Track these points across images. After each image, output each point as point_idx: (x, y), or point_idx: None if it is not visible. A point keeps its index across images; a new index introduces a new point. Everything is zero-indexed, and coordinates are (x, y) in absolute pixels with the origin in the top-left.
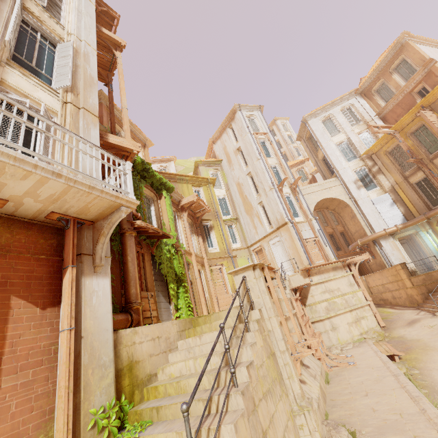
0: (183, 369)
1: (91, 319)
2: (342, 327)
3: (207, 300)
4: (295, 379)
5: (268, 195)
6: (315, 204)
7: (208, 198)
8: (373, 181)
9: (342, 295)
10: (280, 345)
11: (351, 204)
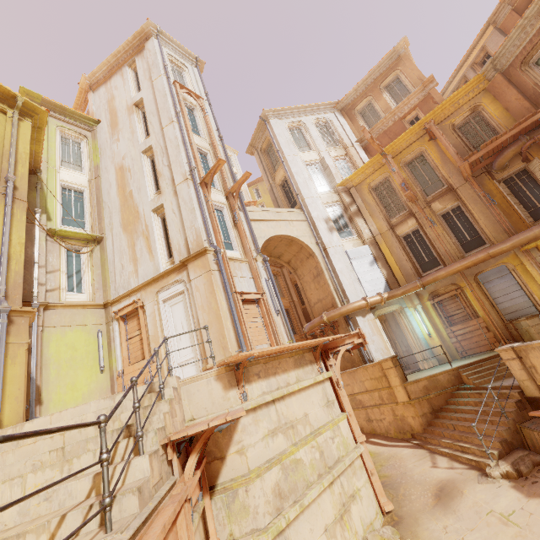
0: None
1: None
2: None
3: None
4: None
5: (178, 191)
6: (265, 239)
7: None
8: (348, 226)
9: (314, 437)
10: None
11: (318, 253)
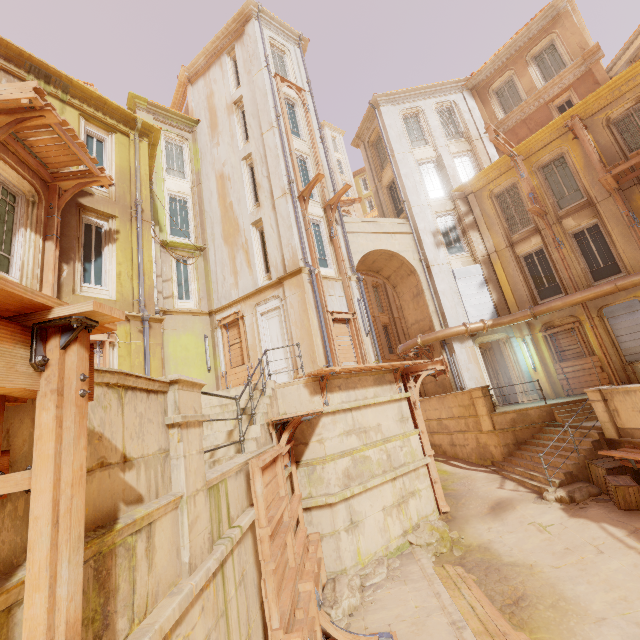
0: None
1: None
2: (371, 519)
3: None
4: None
5: (277, 206)
6: (363, 255)
7: (124, 166)
8: (460, 241)
9: (383, 443)
10: None
11: (420, 270)
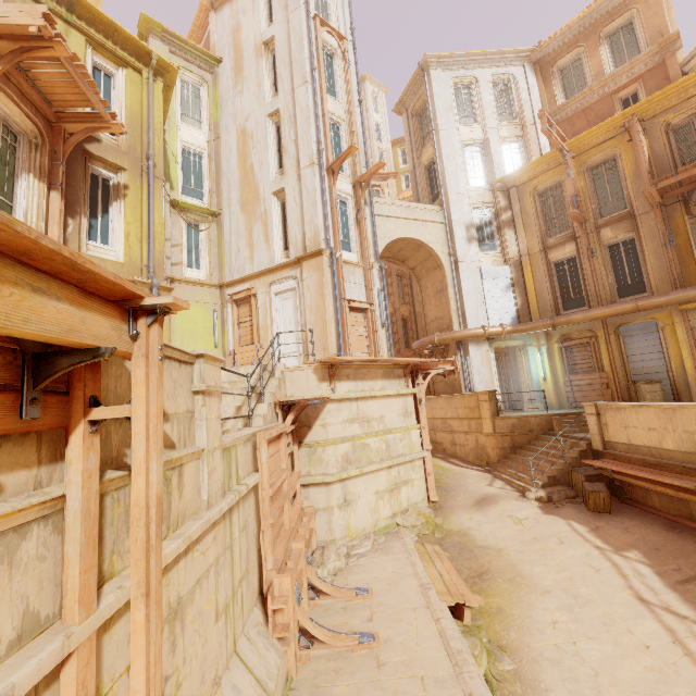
0: None
1: None
2: (364, 500)
3: None
4: None
5: (302, 177)
6: (389, 241)
7: (135, 109)
8: (494, 238)
9: (384, 434)
10: None
11: (447, 265)
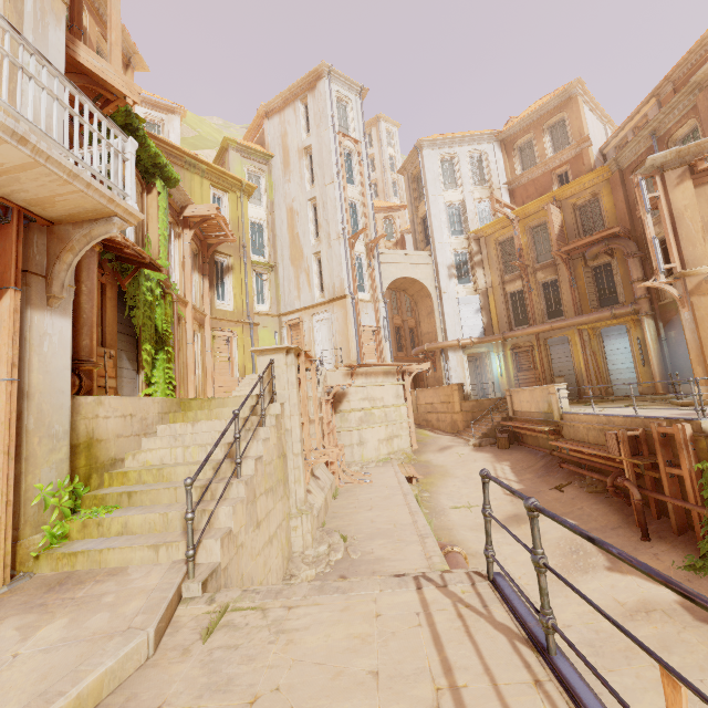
0: (167, 458)
1: (40, 372)
2: (371, 443)
3: (197, 379)
4: (303, 484)
5: (332, 246)
6: (392, 281)
7: (234, 218)
8: (469, 274)
9: (384, 407)
10: (295, 447)
11: (434, 295)
